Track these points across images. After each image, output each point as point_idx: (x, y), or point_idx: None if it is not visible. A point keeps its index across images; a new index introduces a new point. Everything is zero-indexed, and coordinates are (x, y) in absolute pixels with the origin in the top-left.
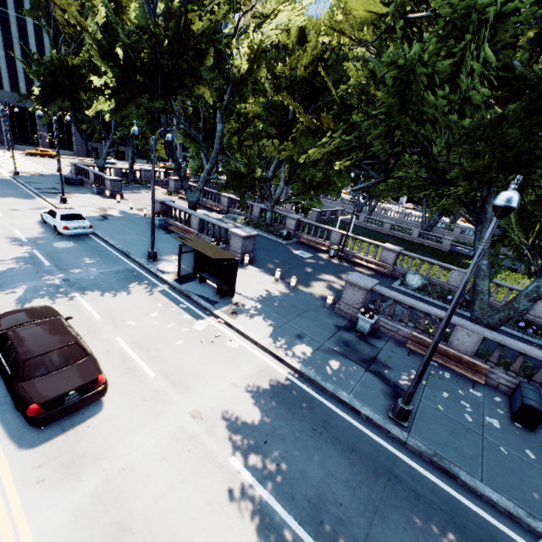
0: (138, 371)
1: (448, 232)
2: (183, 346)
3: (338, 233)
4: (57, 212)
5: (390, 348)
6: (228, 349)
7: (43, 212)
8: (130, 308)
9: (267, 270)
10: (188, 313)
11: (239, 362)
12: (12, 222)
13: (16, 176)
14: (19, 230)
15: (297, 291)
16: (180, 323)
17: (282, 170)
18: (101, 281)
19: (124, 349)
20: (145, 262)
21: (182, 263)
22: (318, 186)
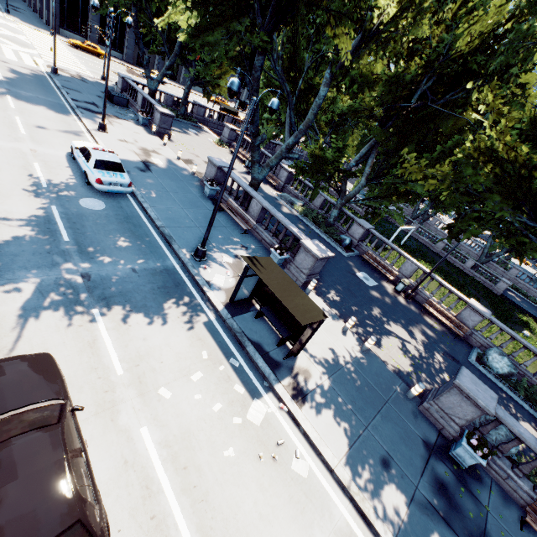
0: (167, 527)
1: (502, 270)
2: (234, 464)
3: (414, 264)
4: (91, 153)
5: (498, 508)
6: (294, 479)
7: (74, 148)
8: (165, 356)
9: (330, 303)
10: (240, 381)
11: (311, 518)
12: (34, 148)
13: (53, 74)
14: (41, 165)
15: (370, 356)
16: (230, 402)
17: (369, 163)
18: (131, 288)
19: (151, 460)
20: (189, 262)
21: (241, 287)
22: (404, 195)
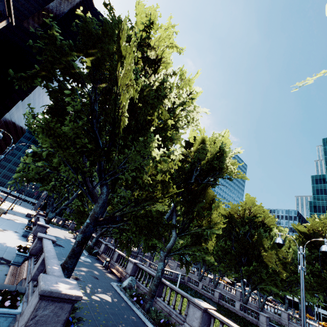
0: None
1: (278, 316)
2: None
3: (117, 252)
4: None
5: (5, 270)
6: None
7: None
8: None
9: None
10: None
11: None
12: None
13: (10, 209)
14: None
15: None
16: None
17: None
18: None
19: None
20: None
21: None
22: None
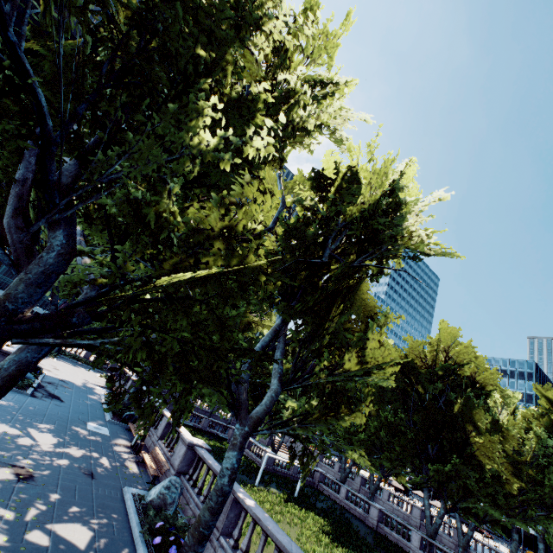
0: None
1: None
2: None
3: (167, 418)
4: None
5: None
6: None
7: None
8: None
9: None
10: None
11: None
12: None
13: None
14: None
15: None
16: None
17: None
18: None
19: None
20: None
21: None
22: None
